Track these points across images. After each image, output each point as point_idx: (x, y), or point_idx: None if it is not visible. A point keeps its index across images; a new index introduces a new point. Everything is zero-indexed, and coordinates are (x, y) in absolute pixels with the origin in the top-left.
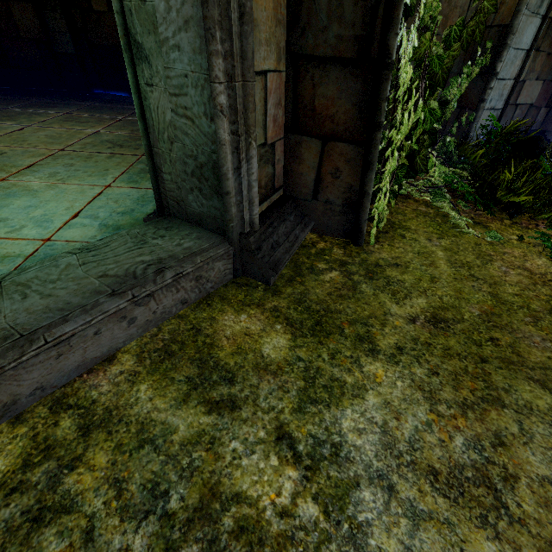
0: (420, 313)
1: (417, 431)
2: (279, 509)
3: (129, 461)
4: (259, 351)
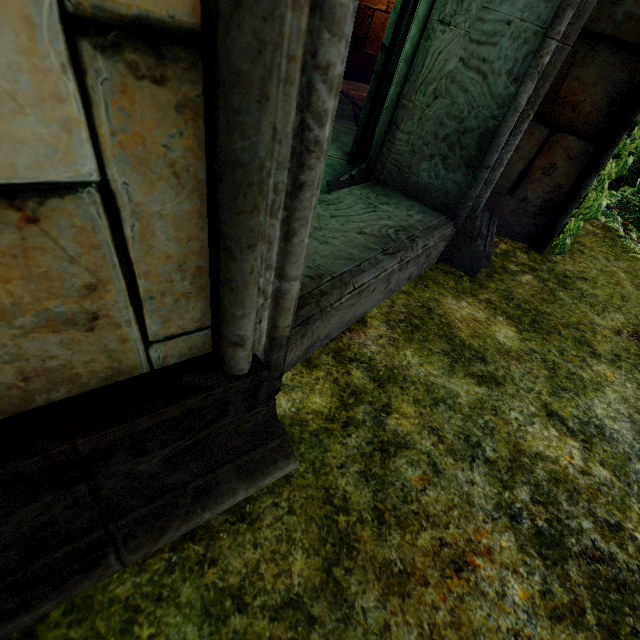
0: (622, 327)
1: None
2: (577, 468)
3: (433, 414)
4: (494, 338)
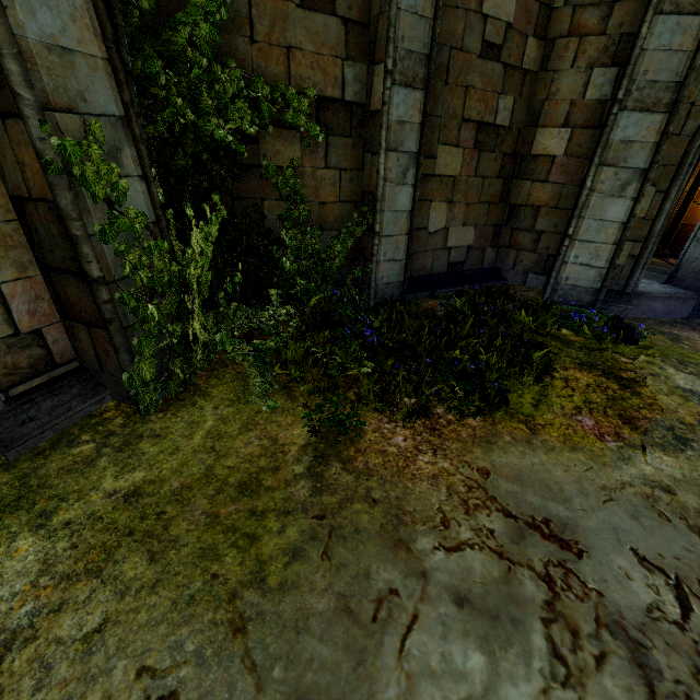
0: (127, 487)
1: None
2: None
3: None
4: None
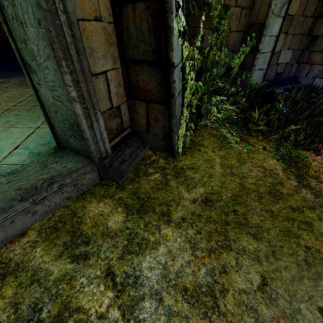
0: (199, 197)
1: (182, 267)
2: (98, 314)
3: (24, 292)
4: (106, 224)
